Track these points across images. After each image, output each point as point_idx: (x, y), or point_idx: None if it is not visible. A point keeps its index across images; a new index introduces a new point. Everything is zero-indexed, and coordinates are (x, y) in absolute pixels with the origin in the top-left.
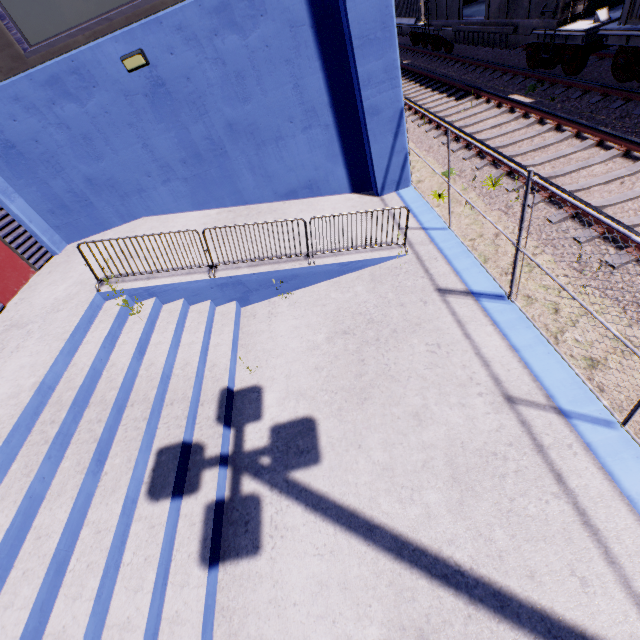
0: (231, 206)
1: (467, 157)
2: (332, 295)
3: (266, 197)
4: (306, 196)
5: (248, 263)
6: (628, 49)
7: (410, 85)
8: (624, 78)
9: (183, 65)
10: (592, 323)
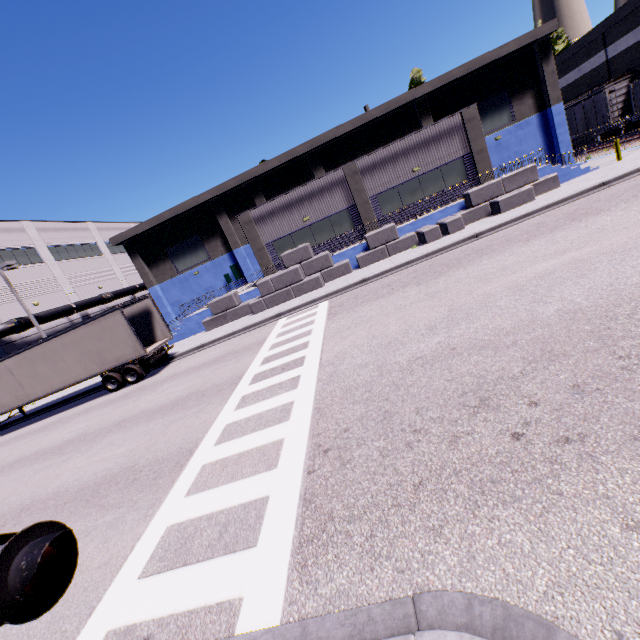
0: None
1: (593, 154)
2: None
3: None
4: None
5: None
6: (639, 121)
7: None
8: None
9: (506, 139)
10: None
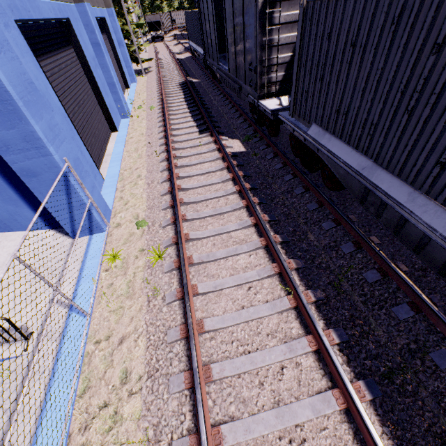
0: None
1: (163, 208)
2: None
3: None
4: None
5: None
6: (295, 136)
7: (183, 105)
8: (297, 154)
9: None
10: None
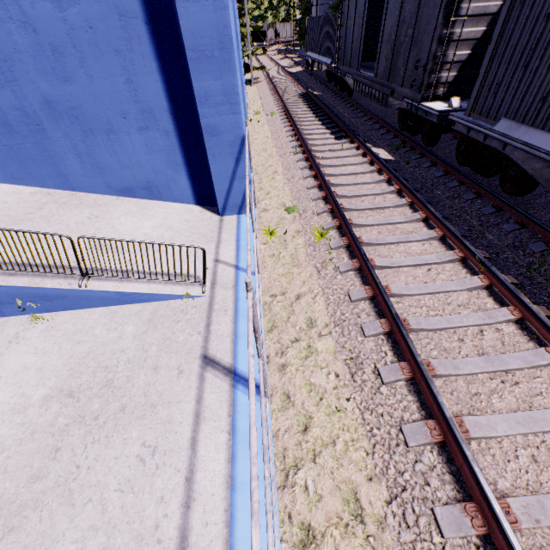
0: (55, 188)
1: (314, 198)
2: (96, 329)
3: (98, 188)
4: (145, 197)
5: (6, 268)
6: (468, 138)
7: (309, 114)
8: (463, 162)
9: None
10: (334, 462)
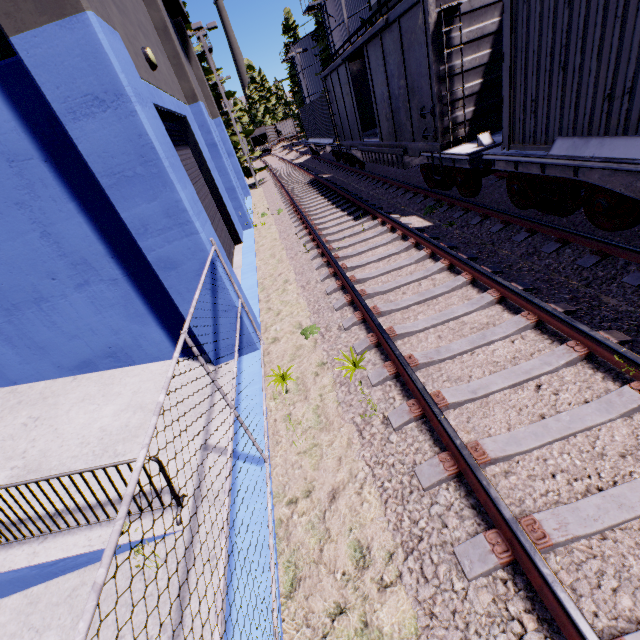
0: None
1: (337, 306)
2: None
3: (45, 372)
4: (111, 366)
5: None
6: (519, 175)
7: (320, 200)
8: (524, 205)
9: None
10: None
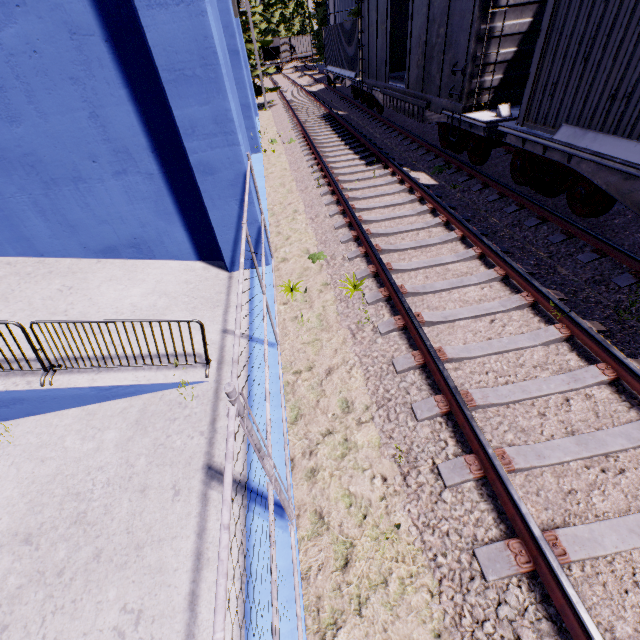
0: (17, 255)
1: (343, 240)
2: (68, 440)
3: (72, 250)
4: (133, 256)
5: None
6: (524, 152)
7: (333, 137)
8: (521, 181)
9: None
10: (387, 612)
